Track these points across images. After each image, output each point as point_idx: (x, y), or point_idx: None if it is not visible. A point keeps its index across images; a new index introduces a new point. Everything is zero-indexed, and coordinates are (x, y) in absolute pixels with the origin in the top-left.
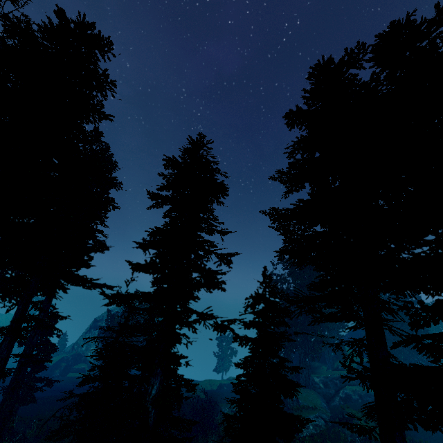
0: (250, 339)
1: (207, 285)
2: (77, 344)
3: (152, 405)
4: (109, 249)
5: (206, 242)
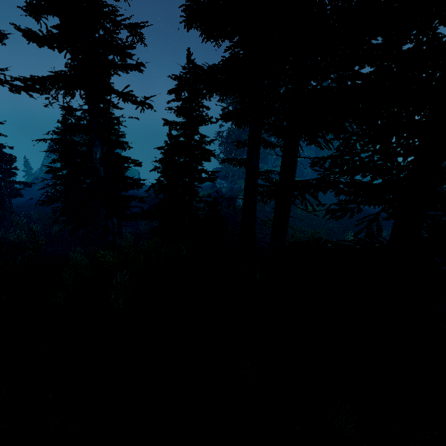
0: (179, 124)
1: (124, 66)
2: (43, 167)
3: (100, 165)
4: (6, 36)
5: (106, 5)
